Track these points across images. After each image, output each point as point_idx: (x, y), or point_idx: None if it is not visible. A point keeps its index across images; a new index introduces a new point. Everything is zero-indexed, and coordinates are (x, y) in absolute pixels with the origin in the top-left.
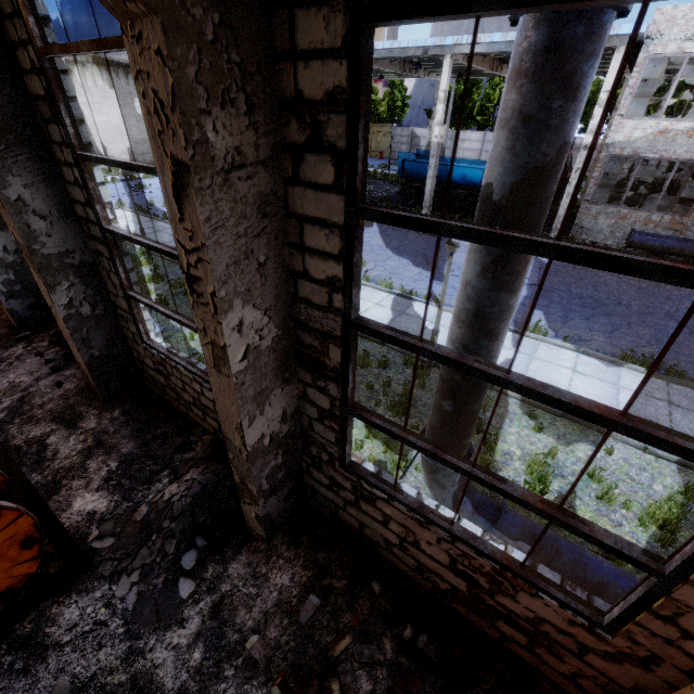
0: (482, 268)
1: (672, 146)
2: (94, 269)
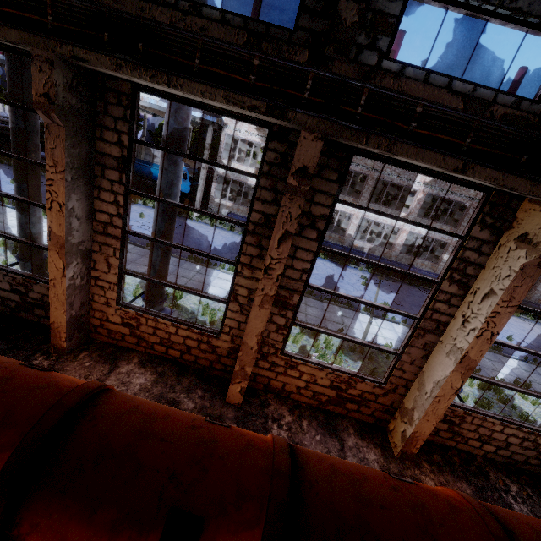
0: (15, 169)
1: (241, 176)
2: None
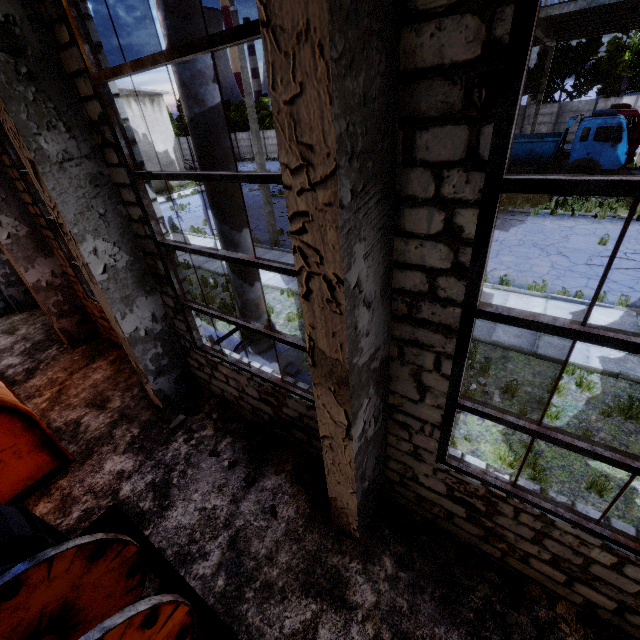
0: None
1: None
2: (386, 365)
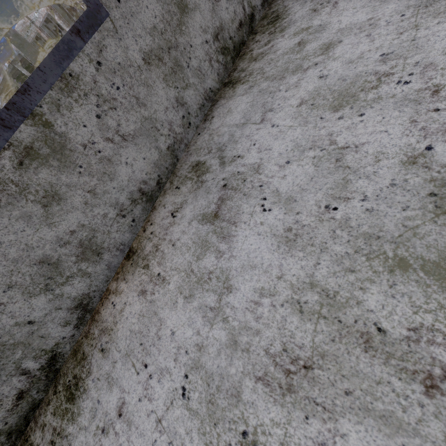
0: None
1: None
2: None
